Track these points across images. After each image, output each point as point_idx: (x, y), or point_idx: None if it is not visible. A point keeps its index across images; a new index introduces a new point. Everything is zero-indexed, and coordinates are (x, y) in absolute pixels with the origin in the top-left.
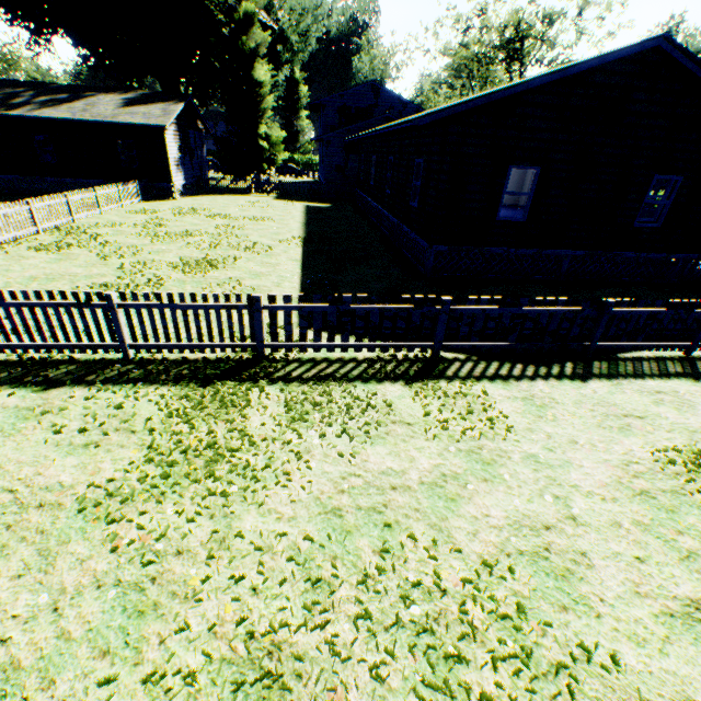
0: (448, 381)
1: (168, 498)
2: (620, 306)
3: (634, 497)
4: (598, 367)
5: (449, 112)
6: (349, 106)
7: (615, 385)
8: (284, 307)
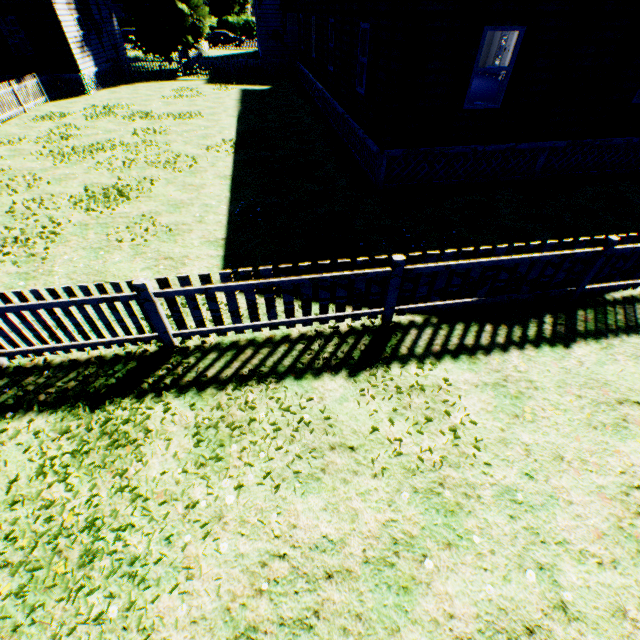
0: (402, 366)
1: (22, 637)
2: (623, 242)
3: (639, 556)
4: (583, 320)
5: None
6: None
7: (604, 348)
8: (182, 291)
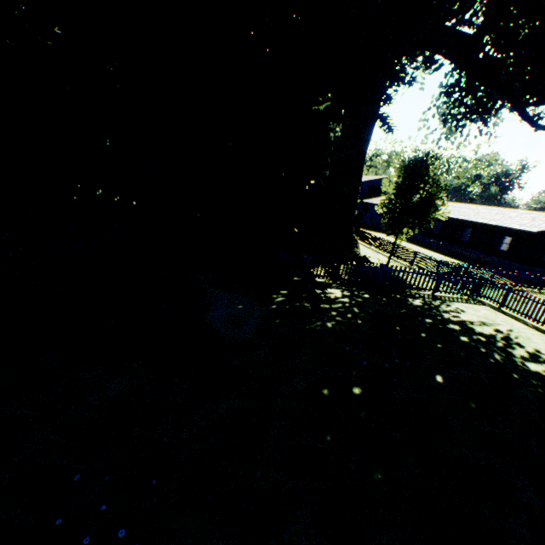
0: None
1: None
2: None
3: None
4: None
5: (543, 231)
6: (374, 186)
7: None
8: None
